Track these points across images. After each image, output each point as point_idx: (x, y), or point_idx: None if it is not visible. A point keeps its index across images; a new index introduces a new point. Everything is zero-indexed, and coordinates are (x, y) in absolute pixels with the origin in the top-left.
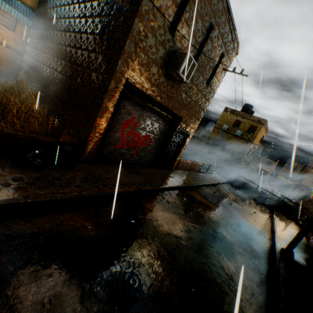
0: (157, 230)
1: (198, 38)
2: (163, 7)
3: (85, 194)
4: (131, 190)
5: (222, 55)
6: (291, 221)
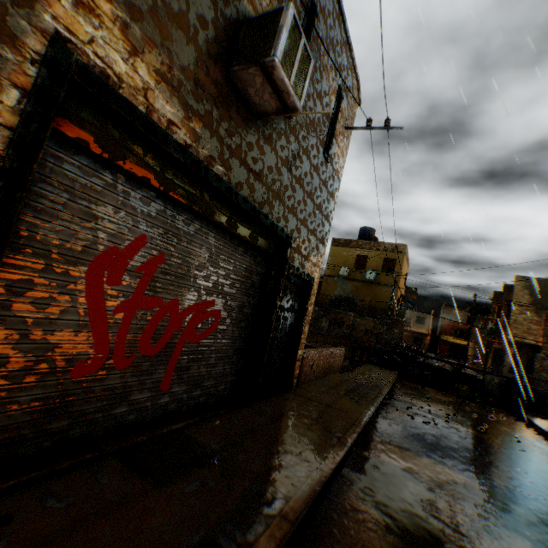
0: None
1: None
2: None
3: None
4: None
5: (339, 94)
6: None
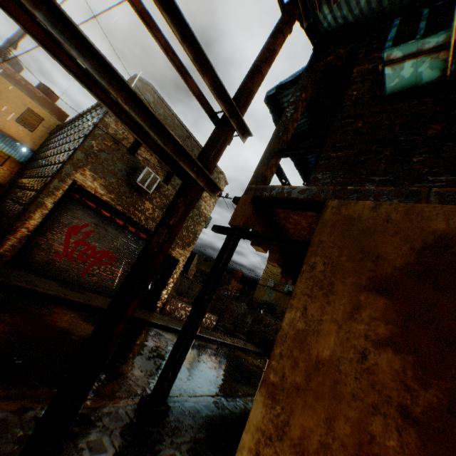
0: (43, 320)
1: None
2: (119, 134)
3: None
4: (44, 291)
5: None
6: None
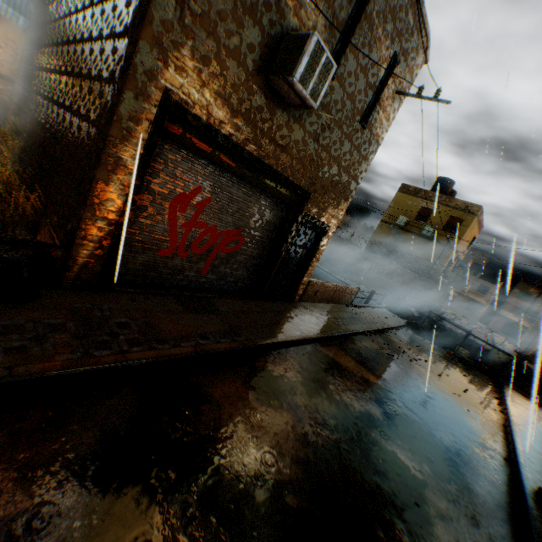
0: (222, 467)
1: (339, 11)
2: None
3: (27, 373)
4: (178, 352)
5: (395, 60)
6: (540, 406)
